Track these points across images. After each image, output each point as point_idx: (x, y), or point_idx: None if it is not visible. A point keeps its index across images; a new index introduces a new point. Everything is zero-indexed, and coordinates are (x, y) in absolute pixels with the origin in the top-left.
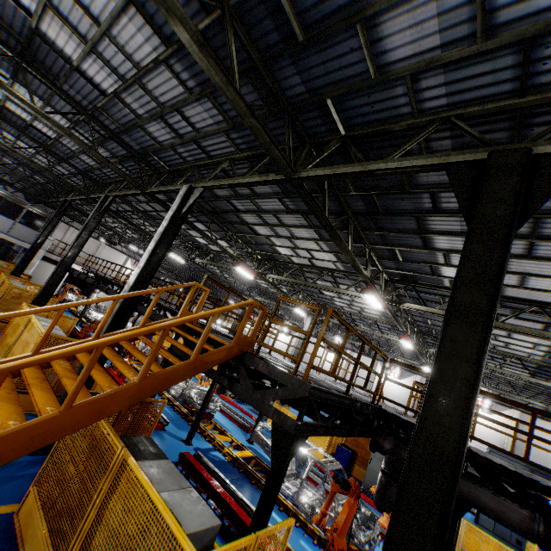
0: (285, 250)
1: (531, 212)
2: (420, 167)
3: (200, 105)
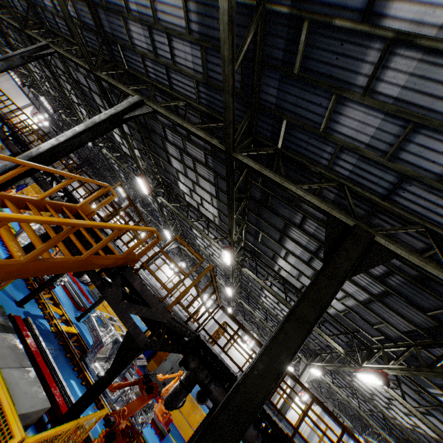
0: (184, 187)
1: (358, 273)
2: (315, 205)
3: (190, 47)
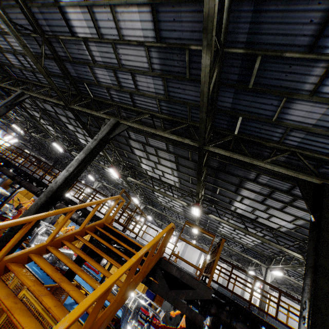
0: (146, 166)
1: None
2: (283, 174)
3: (152, 79)
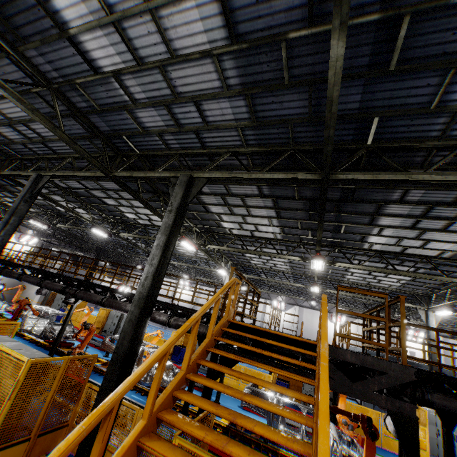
0: (230, 224)
1: None
2: None
3: (228, 101)
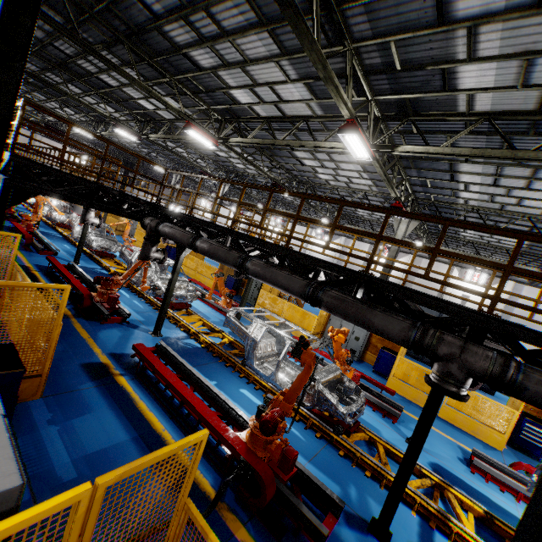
0: (146, 103)
1: None
2: None
3: None
